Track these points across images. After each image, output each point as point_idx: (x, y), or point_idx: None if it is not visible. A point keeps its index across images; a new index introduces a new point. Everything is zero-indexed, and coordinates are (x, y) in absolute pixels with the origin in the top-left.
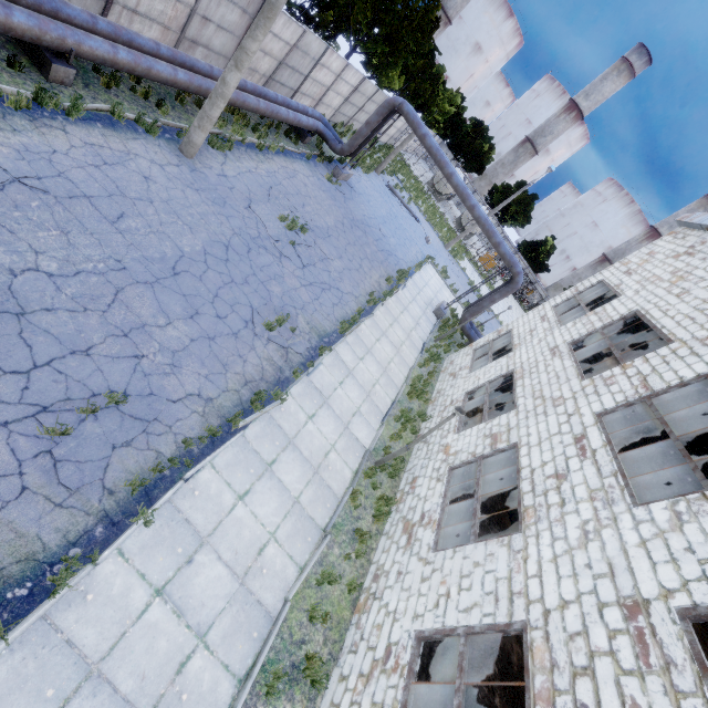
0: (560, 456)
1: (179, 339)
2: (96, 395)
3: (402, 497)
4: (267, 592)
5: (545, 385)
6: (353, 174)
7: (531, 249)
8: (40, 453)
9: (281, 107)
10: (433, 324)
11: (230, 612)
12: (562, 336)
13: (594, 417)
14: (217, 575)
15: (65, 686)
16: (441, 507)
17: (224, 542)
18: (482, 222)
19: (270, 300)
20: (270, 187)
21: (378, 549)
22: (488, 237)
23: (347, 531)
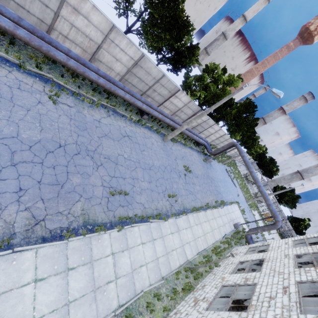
0: (274, 291)
1: (144, 186)
2: (122, 190)
3: (196, 290)
4: (137, 282)
5: (277, 266)
6: (213, 161)
7: (295, 221)
8: (106, 197)
9: (195, 135)
10: (231, 229)
11: (126, 278)
12: (292, 251)
13: (295, 282)
14: (127, 262)
15: (86, 260)
16: (214, 297)
17: (132, 253)
18: (263, 193)
19: (172, 188)
20: (183, 156)
21: (180, 304)
22: (265, 200)
23: (170, 286)
